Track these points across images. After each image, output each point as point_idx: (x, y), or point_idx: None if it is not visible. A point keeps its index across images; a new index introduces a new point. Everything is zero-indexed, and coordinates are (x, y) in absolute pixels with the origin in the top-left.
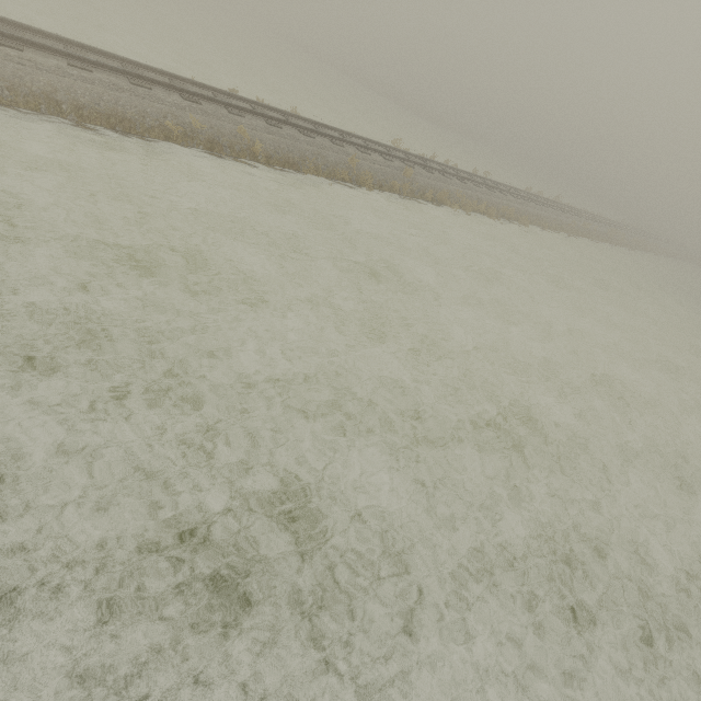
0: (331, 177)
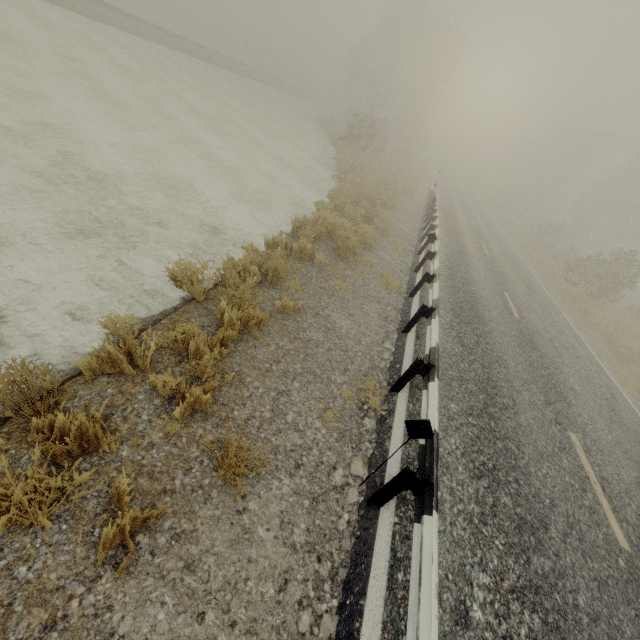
0: None
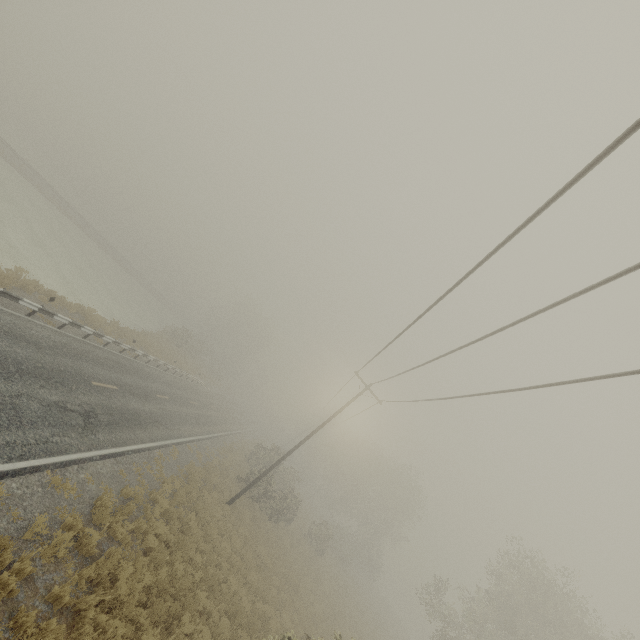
0: None
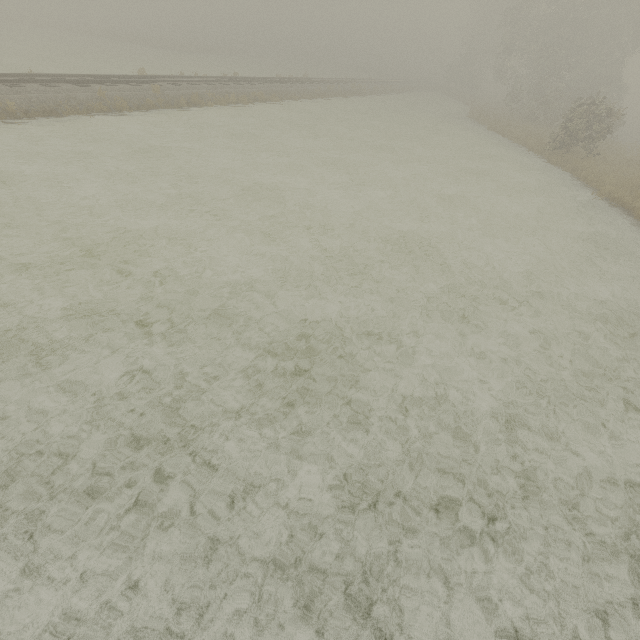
0: (91, 113)
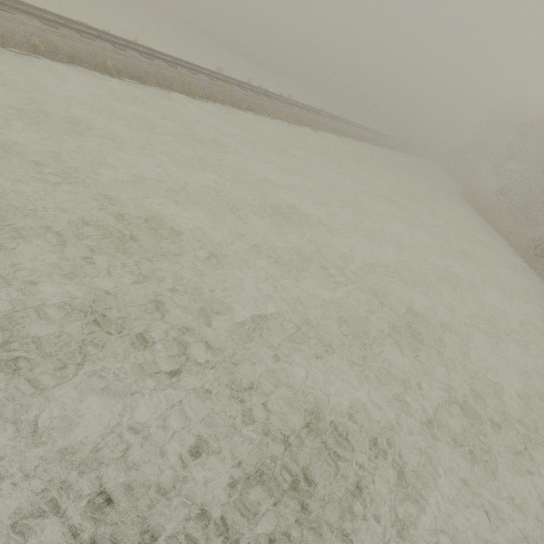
0: (170, 89)
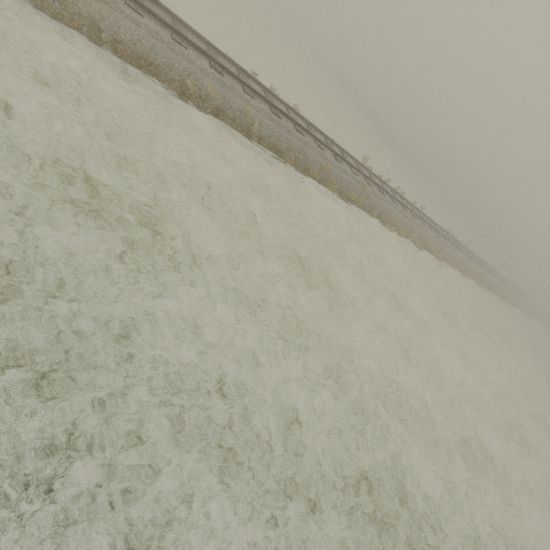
0: (305, 172)
